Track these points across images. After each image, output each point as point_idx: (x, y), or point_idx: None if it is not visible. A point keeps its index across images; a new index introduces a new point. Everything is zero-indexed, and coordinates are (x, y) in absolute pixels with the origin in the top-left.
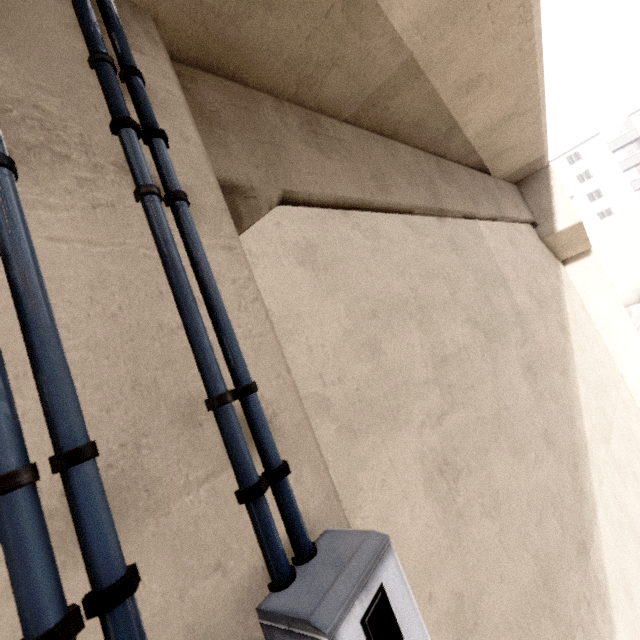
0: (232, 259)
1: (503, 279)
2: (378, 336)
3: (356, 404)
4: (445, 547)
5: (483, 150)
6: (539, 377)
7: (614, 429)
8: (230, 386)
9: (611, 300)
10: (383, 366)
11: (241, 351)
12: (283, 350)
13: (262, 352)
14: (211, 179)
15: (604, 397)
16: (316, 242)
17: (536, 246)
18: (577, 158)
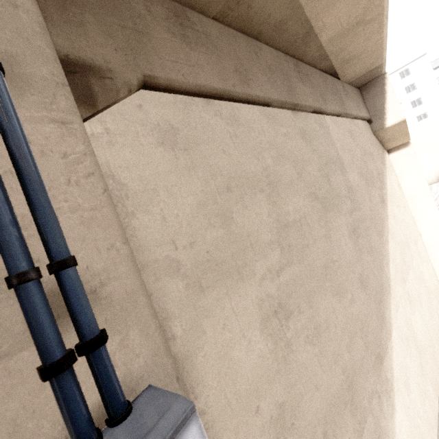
0: (65, 133)
1: (341, 163)
2: (230, 207)
3: (205, 264)
4: (273, 370)
5: (334, 56)
6: (361, 237)
7: (410, 272)
8: (45, 261)
9: (420, 180)
10: (233, 232)
11: (65, 225)
12: (137, 220)
13: (93, 225)
14: (46, 50)
15: (406, 250)
16: (178, 125)
17: (369, 138)
18: (407, 73)
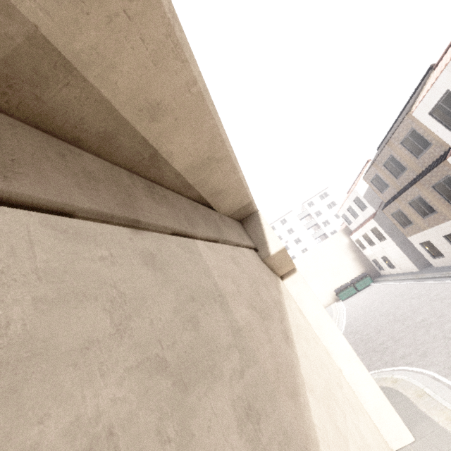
0: None
1: (221, 294)
2: None
3: None
4: None
5: (199, 186)
6: (264, 418)
7: (351, 445)
8: None
9: (317, 305)
10: None
11: None
12: None
13: None
14: None
15: (334, 404)
16: None
17: (258, 265)
18: (285, 221)
